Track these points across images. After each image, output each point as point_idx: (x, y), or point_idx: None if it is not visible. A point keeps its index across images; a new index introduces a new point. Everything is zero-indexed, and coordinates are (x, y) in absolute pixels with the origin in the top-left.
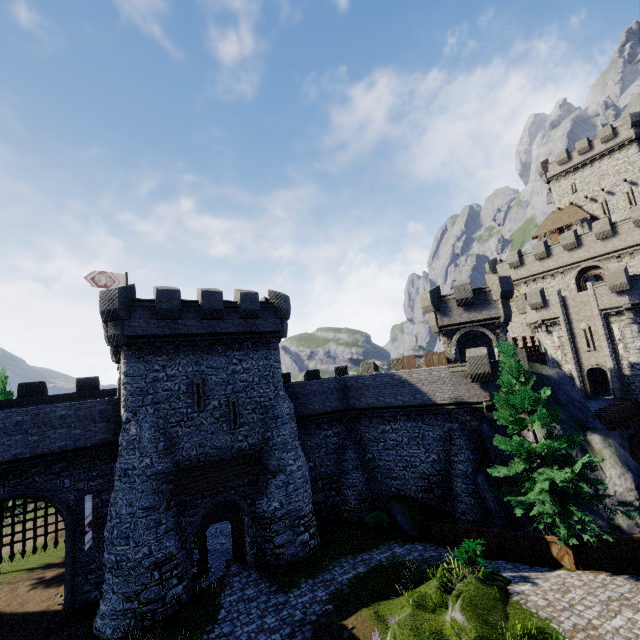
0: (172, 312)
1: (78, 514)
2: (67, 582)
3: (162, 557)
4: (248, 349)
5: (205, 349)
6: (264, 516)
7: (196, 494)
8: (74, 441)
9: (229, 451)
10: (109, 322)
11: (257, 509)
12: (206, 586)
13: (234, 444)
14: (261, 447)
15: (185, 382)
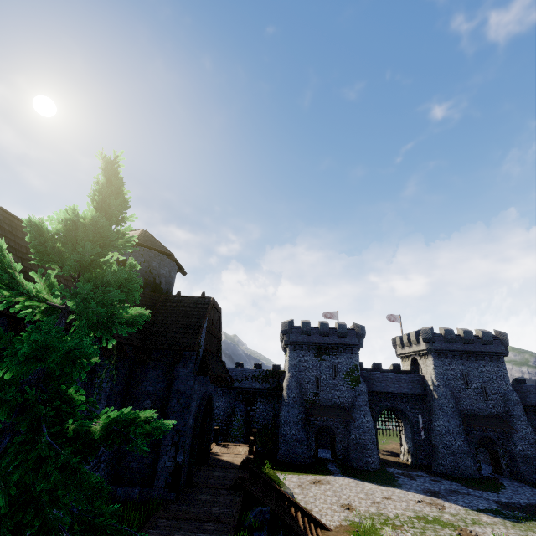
0: (451, 340)
1: (413, 423)
2: (414, 450)
3: (465, 450)
4: (487, 360)
5: (465, 358)
6: (512, 452)
7: (476, 426)
8: (409, 390)
9: (485, 411)
10: (425, 342)
11: (506, 447)
12: (485, 475)
13: (487, 409)
14: (503, 414)
15: (459, 372)
